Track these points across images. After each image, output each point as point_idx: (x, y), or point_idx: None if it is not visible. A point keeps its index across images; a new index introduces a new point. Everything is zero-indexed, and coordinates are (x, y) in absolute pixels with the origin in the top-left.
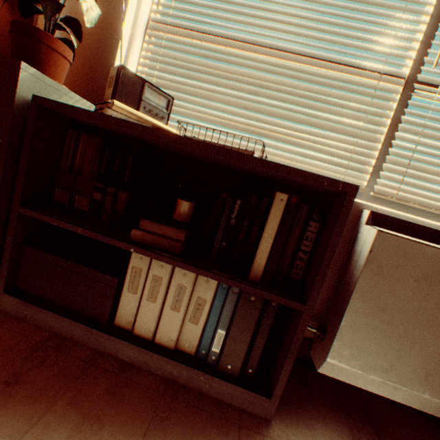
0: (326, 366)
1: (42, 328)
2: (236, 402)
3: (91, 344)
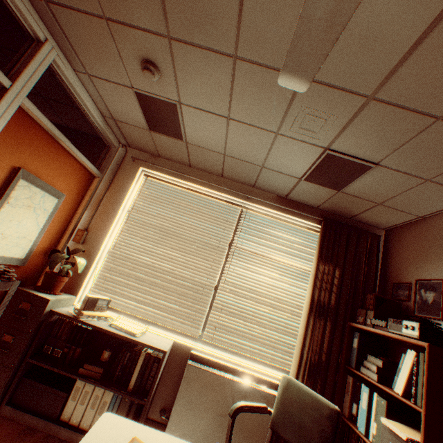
0: None
1: (23, 423)
2: None
3: (46, 430)
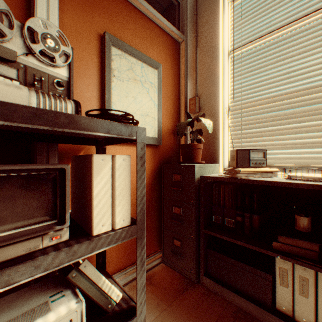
0: None
1: (229, 302)
2: None
3: (264, 321)
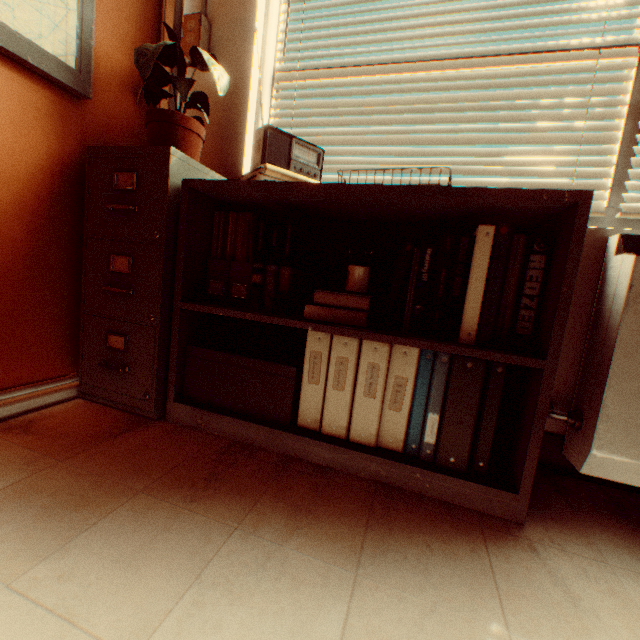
0: (592, 461)
1: (220, 436)
2: (469, 503)
3: (275, 449)
